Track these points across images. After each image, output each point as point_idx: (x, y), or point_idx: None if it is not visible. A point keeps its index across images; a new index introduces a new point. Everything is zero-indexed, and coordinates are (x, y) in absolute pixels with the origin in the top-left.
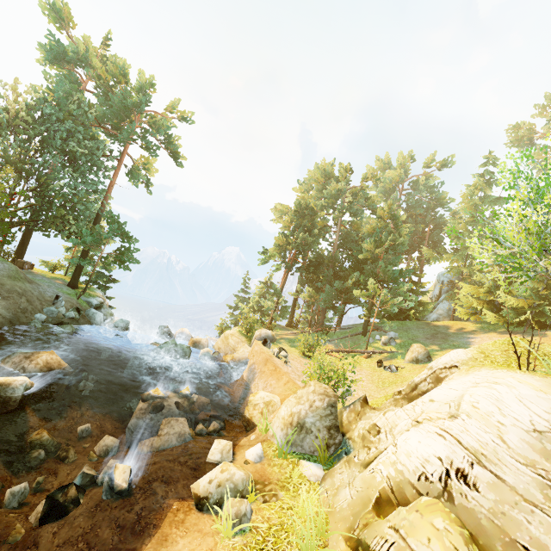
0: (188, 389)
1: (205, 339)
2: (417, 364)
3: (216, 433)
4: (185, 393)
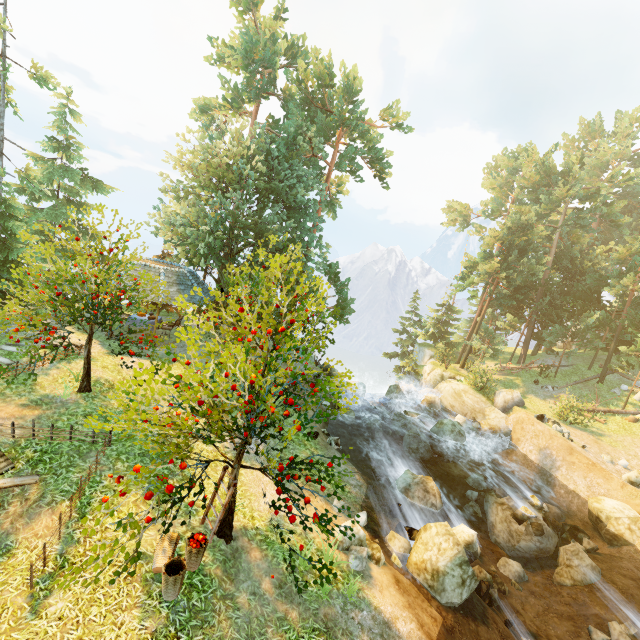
0: (536, 499)
1: (437, 397)
2: None
3: (594, 551)
4: (538, 504)
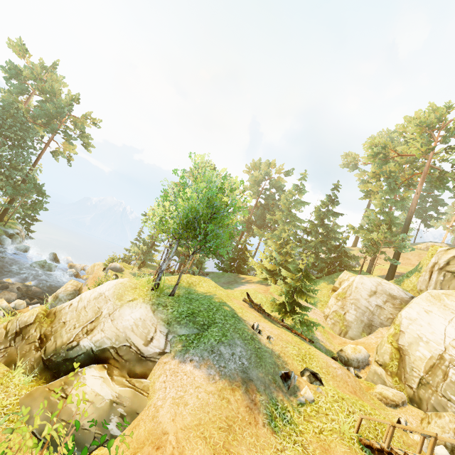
0: (30, 283)
1: (79, 265)
2: None
3: (34, 304)
4: (27, 284)
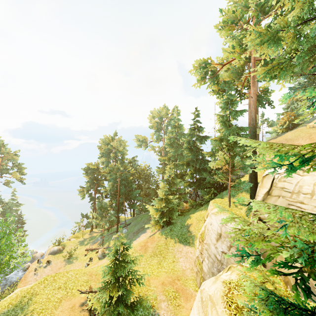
0: None
1: (39, 254)
2: (98, 260)
3: None
4: None
